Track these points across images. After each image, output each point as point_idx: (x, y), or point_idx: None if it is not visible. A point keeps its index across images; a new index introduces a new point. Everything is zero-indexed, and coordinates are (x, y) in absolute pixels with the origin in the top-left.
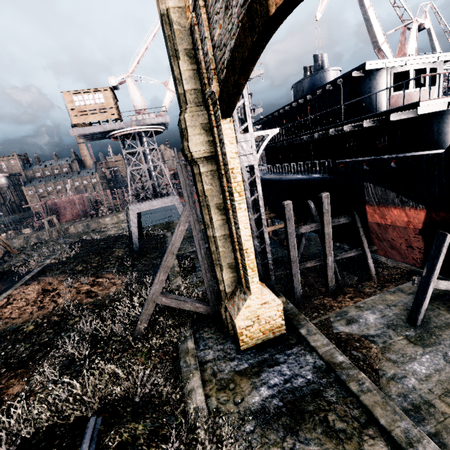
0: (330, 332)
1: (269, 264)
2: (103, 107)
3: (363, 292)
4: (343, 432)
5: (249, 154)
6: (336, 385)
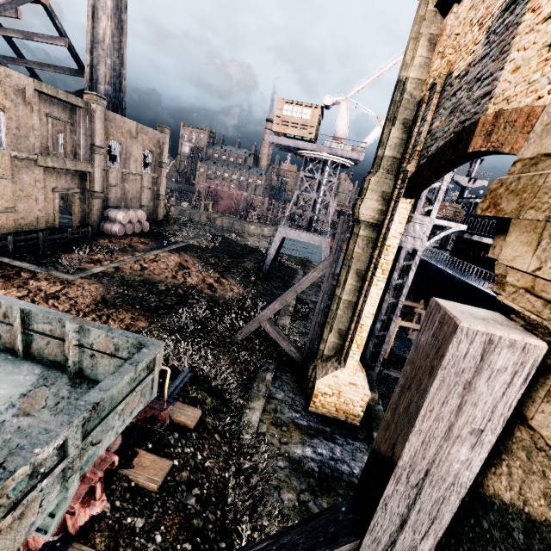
0: None
1: (380, 355)
2: (306, 123)
3: None
4: None
5: (418, 237)
6: None
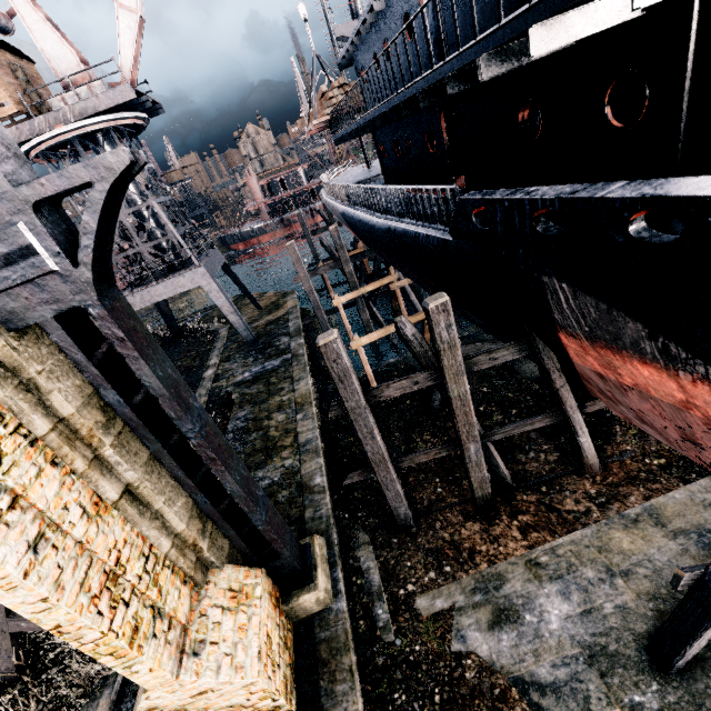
0: (444, 647)
1: (264, 532)
2: None
3: (557, 513)
4: None
5: (41, 274)
6: None
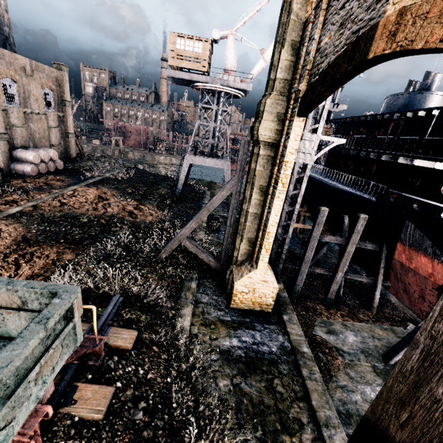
0: (308, 331)
1: (283, 254)
2: (198, 57)
3: (356, 316)
4: (280, 394)
5: (308, 153)
6: (291, 365)
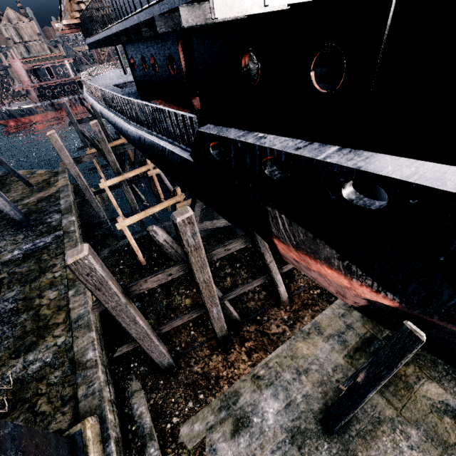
0: None
1: None
2: None
3: (267, 337)
4: None
5: None
6: None
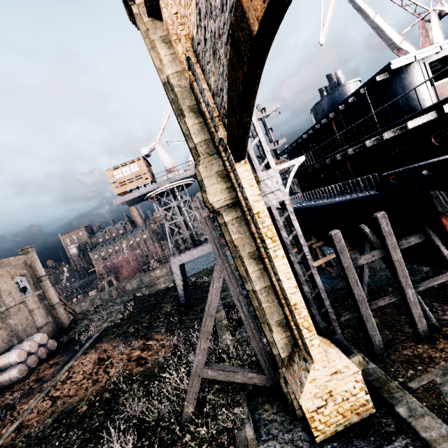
0: (442, 402)
1: (329, 313)
2: (138, 174)
3: None
4: None
5: (276, 190)
6: None
